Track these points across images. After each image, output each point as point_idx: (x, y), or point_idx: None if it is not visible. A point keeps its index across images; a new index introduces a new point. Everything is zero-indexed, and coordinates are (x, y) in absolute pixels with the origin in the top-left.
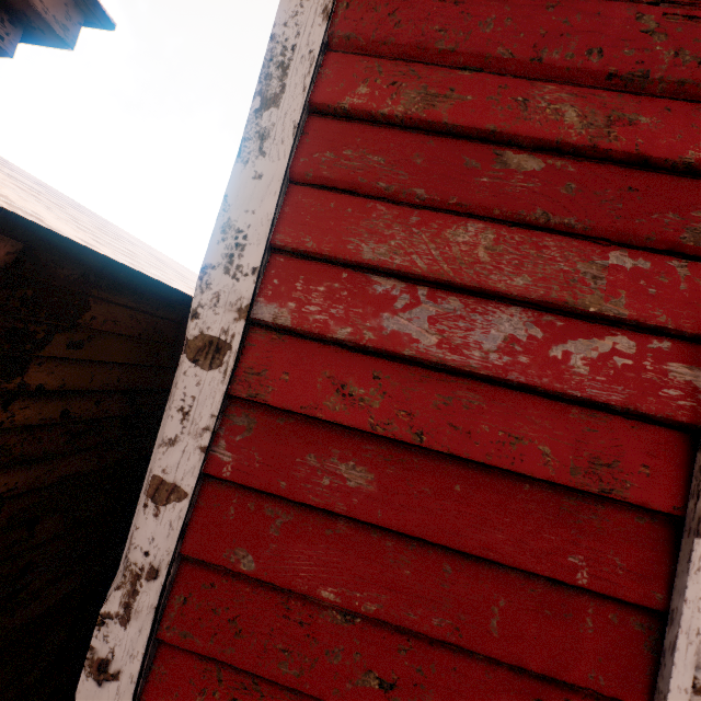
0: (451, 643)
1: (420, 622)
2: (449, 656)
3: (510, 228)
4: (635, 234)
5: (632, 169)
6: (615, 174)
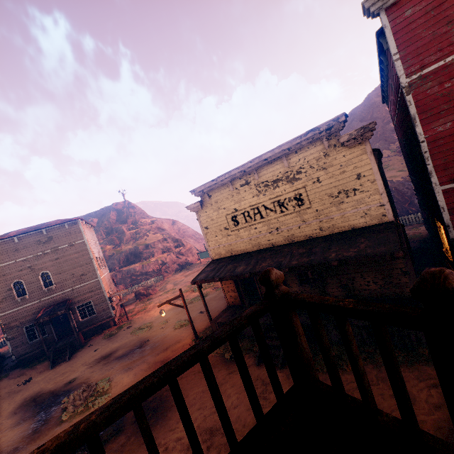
0: None
1: (453, 146)
2: None
3: (444, 118)
4: None
5: (453, 107)
6: (452, 108)
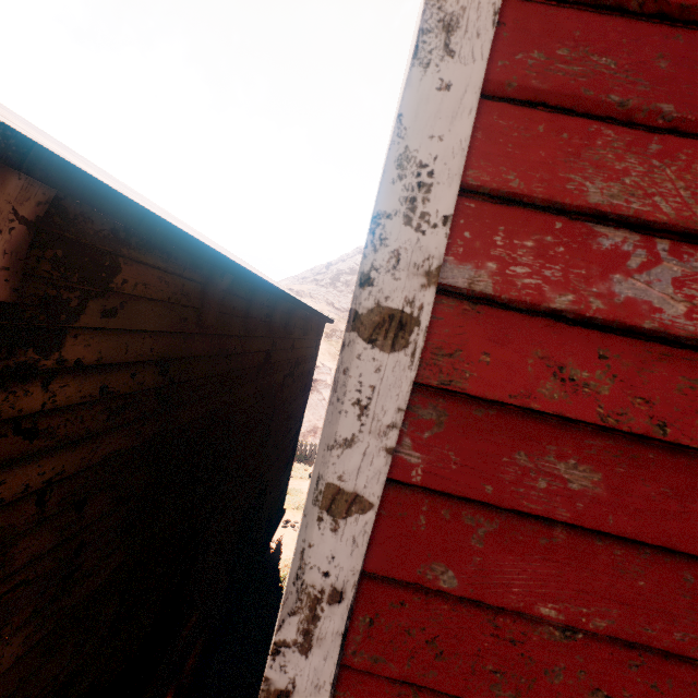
0: (697, 659)
1: (659, 638)
2: (687, 670)
3: None
4: None
5: None
6: None
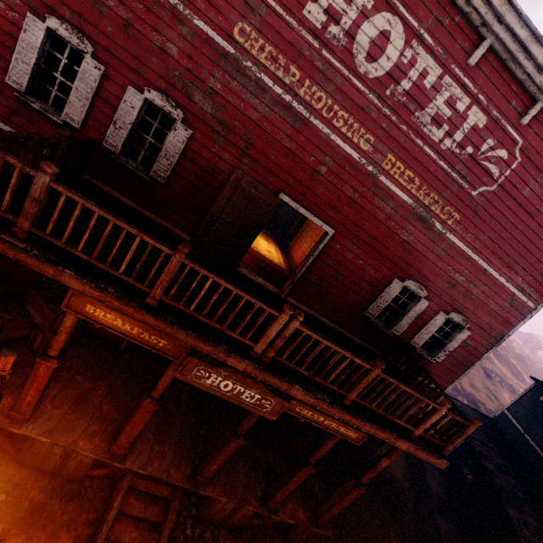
0: None
1: None
2: None
3: None
4: None
5: None
6: None
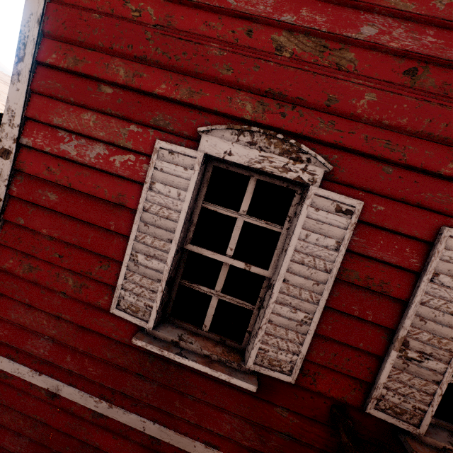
0: (77, 245)
1: (69, 239)
2: (79, 250)
3: (102, 114)
4: (137, 119)
5: (141, 94)
6: (135, 96)
